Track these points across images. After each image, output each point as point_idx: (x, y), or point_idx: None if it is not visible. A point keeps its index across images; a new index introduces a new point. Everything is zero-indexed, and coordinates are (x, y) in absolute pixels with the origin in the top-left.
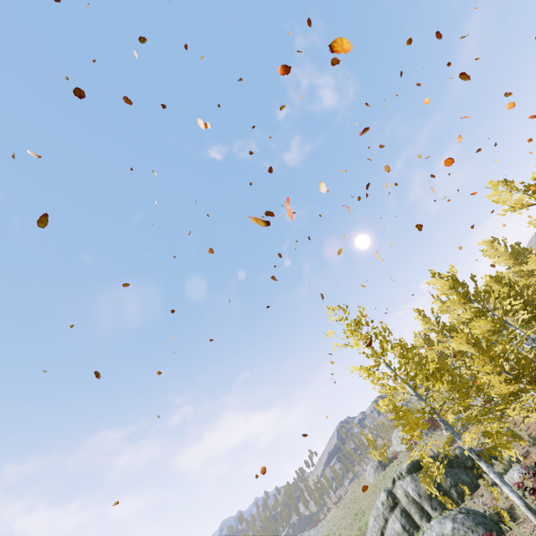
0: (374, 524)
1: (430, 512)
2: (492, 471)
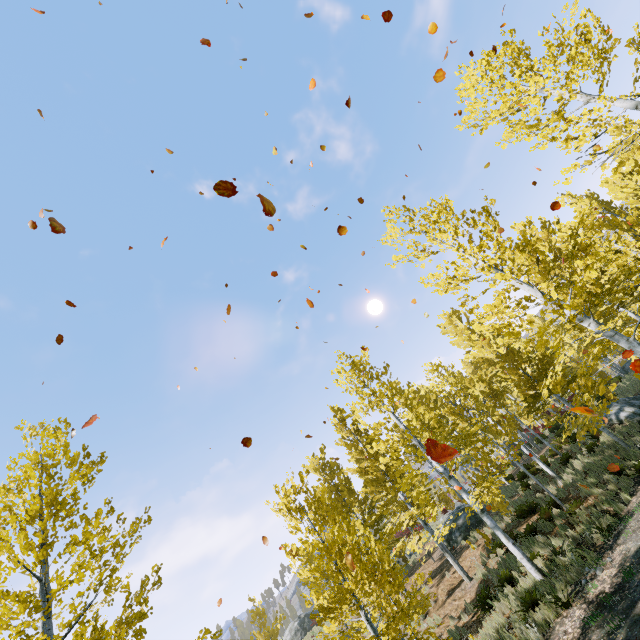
0: None
1: None
2: None
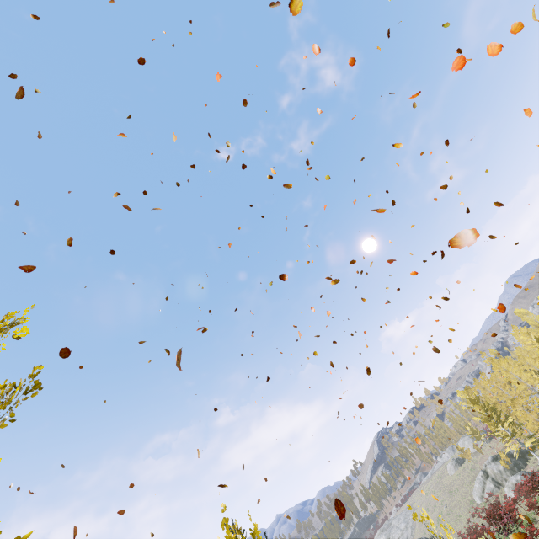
0: (479, 486)
1: (506, 477)
2: (534, 454)
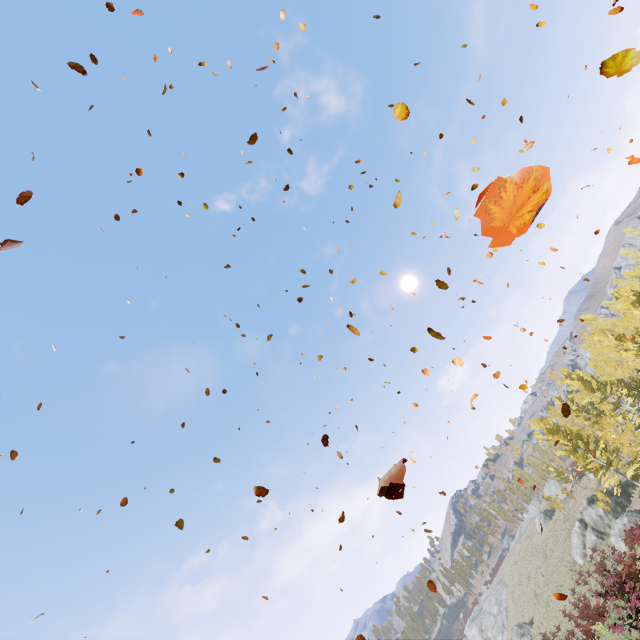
0: (577, 541)
1: (608, 523)
2: None
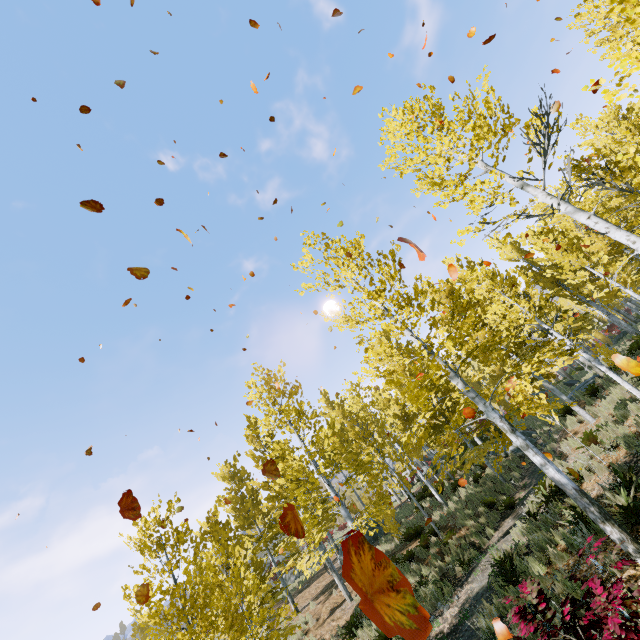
0: None
1: None
2: None
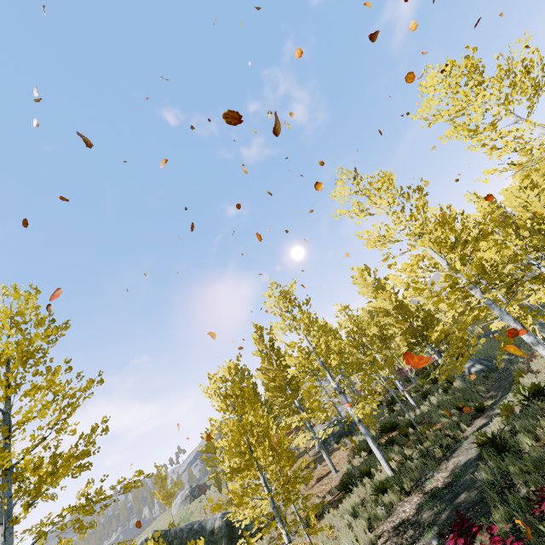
0: None
1: None
2: None
